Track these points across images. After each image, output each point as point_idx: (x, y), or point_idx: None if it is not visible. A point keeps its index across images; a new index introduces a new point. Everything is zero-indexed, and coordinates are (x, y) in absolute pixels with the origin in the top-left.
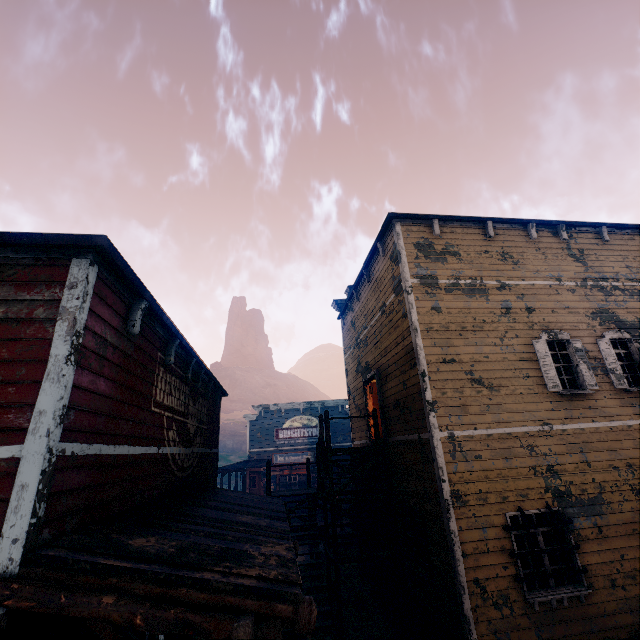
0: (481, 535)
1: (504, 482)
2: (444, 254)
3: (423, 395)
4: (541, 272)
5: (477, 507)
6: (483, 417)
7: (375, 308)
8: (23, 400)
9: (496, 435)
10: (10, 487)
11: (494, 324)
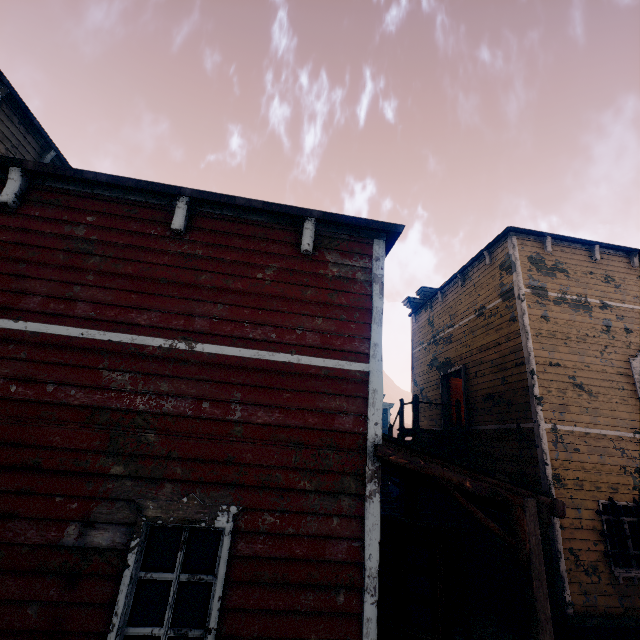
0: (576, 514)
1: (598, 474)
2: (554, 270)
3: (530, 390)
4: (639, 298)
5: (574, 491)
6: (582, 417)
7: (468, 310)
8: (361, 334)
9: (593, 434)
10: (365, 390)
11: (595, 338)
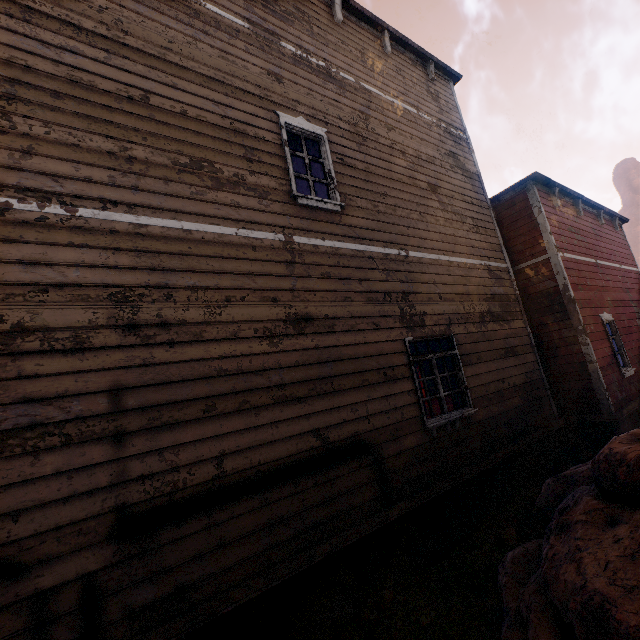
0: None
1: None
2: None
3: None
4: None
5: None
6: None
7: None
8: (633, 259)
9: None
10: None
11: None
